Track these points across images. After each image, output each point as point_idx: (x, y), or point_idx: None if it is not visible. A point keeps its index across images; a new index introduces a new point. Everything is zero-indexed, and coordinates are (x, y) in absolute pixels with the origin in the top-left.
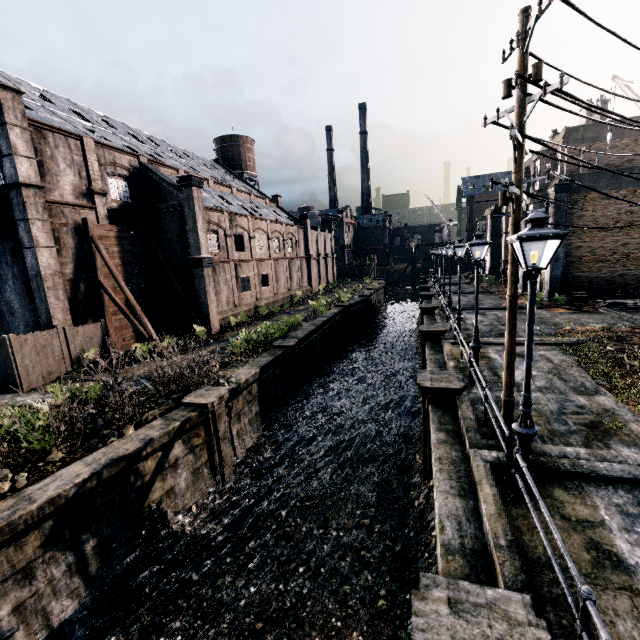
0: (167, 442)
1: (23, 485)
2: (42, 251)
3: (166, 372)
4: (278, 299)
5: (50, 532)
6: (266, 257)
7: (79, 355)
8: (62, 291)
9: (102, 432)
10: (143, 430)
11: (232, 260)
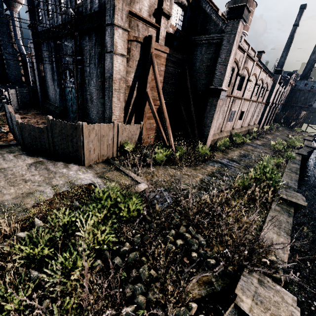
0: None
1: None
2: (117, 57)
3: (193, 205)
4: (242, 131)
5: None
6: (248, 98)
7: (122, 146)
8: (122, 94)
9: None
10: None
11: (233, 96)
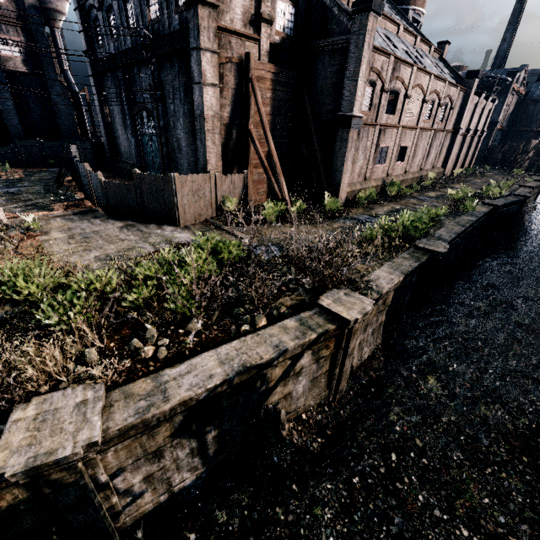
0: (298, 352)
1: (163, 356)
2: (207, 88)
3: (299, 250)
4: (407, 178)
5: (179, 425)
6: (412, 125)
7: (223, 203)
8: (218, 136)
9: (236, 311)
10: (276, 330)
11: (379, 123)
